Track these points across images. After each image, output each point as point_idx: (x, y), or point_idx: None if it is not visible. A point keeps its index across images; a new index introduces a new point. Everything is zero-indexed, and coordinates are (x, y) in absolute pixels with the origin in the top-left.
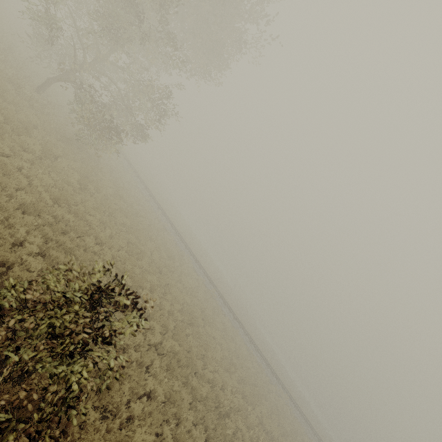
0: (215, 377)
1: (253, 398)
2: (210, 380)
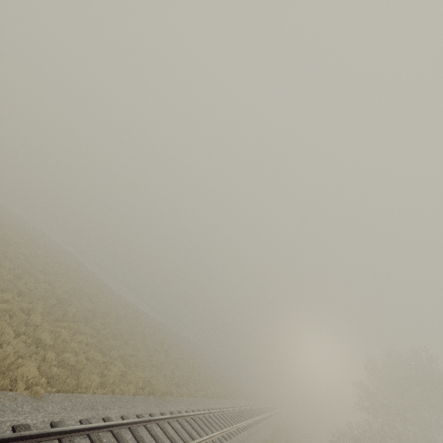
0: None
1: None
2: None
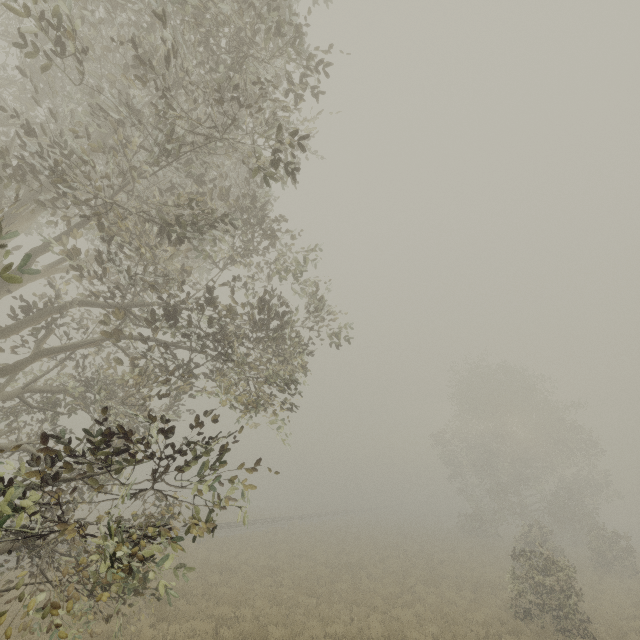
0: (387, 565)
1: (357, 547)
2: (393, 569)
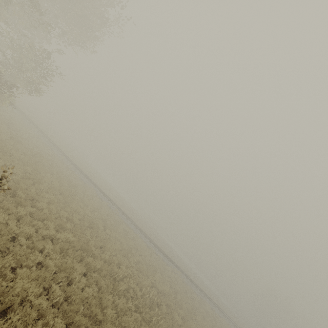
0: (111, 258)
1: (148, 272)
2: (107, 260)
